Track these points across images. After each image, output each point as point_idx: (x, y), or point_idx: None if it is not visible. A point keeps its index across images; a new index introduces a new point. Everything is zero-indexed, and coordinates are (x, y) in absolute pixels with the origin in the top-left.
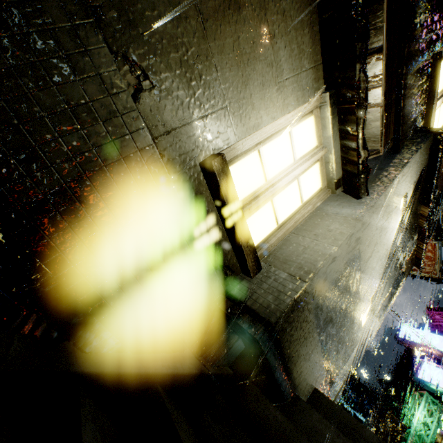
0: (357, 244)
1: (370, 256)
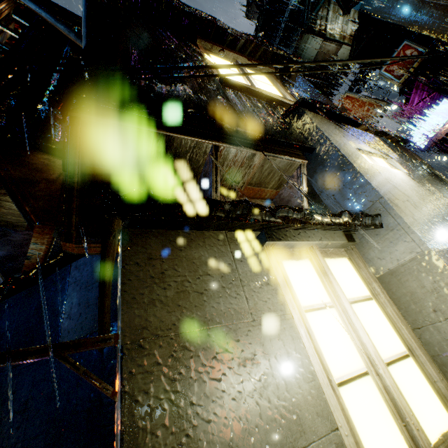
0: None
1: (442, 225)
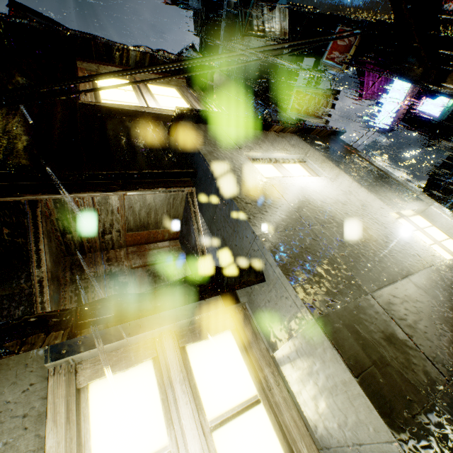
0: (357, 313)
1: (360, 252)
